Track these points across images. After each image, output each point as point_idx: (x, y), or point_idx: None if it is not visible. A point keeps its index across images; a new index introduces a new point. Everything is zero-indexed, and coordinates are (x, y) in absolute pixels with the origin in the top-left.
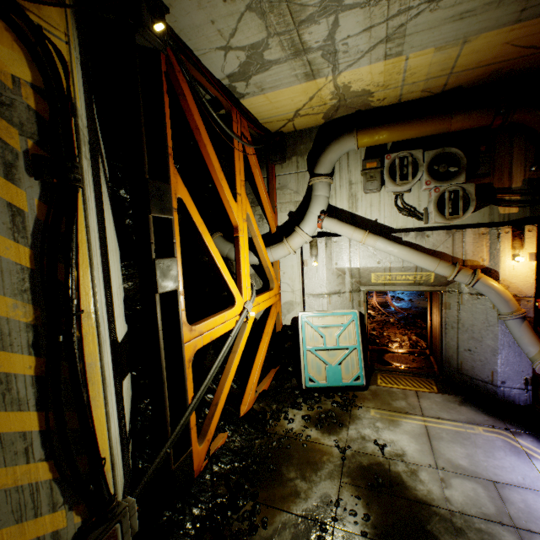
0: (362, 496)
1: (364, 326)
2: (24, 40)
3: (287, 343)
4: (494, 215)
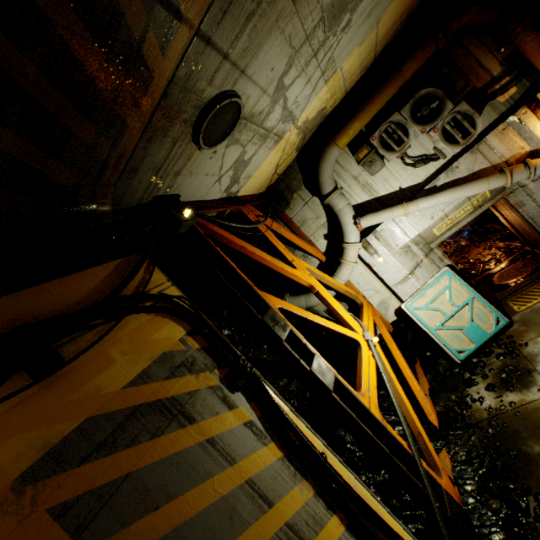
0: None
1: (459, 273)
2: (166, 312)
3: (407, 335)
4: (498, 108)
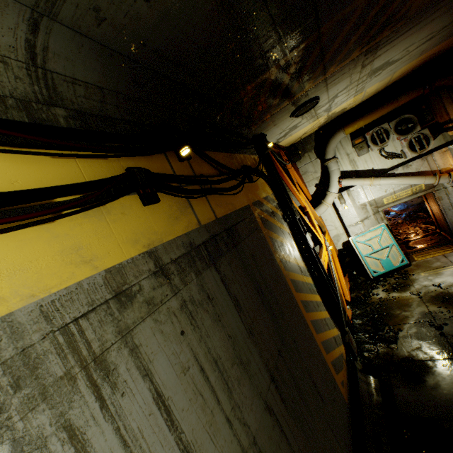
0: (441, 306)
1: (390, 231)
2: (268, 182)
3: (345, 259)
4: (446, 138)
